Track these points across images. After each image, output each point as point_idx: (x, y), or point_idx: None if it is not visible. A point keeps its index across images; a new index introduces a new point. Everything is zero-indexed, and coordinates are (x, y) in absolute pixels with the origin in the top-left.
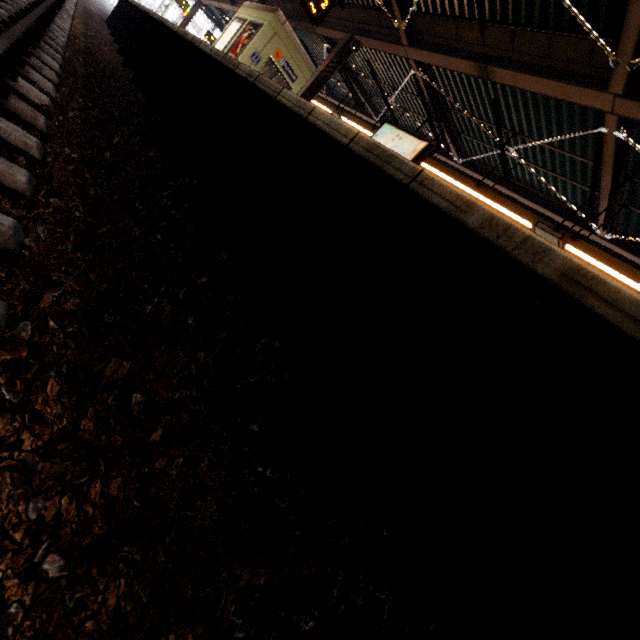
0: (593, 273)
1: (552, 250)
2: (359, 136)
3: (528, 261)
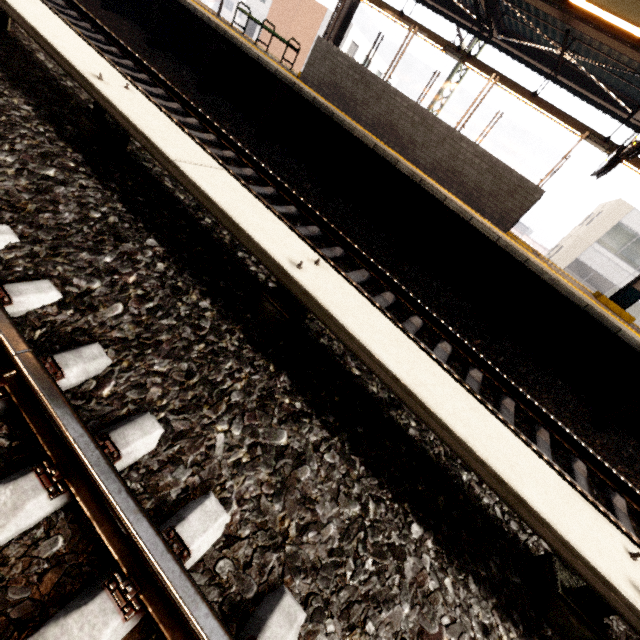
0: (217, 25)
1: (213, 23)
2: None
3: (212, 26)
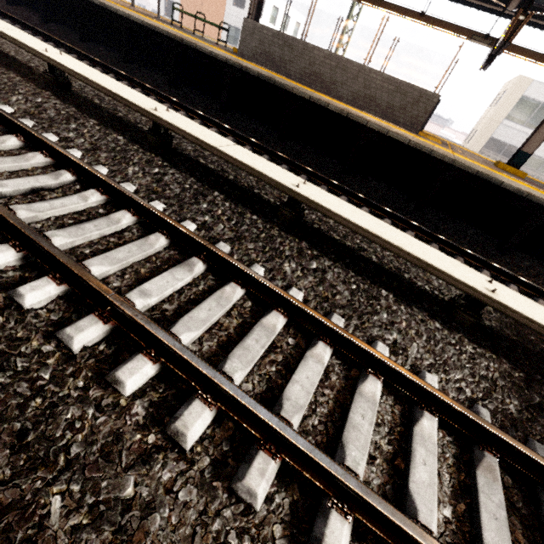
0: (175, 36)
1: (171, 34)
2: (142, 22)
3: (171, 37)
